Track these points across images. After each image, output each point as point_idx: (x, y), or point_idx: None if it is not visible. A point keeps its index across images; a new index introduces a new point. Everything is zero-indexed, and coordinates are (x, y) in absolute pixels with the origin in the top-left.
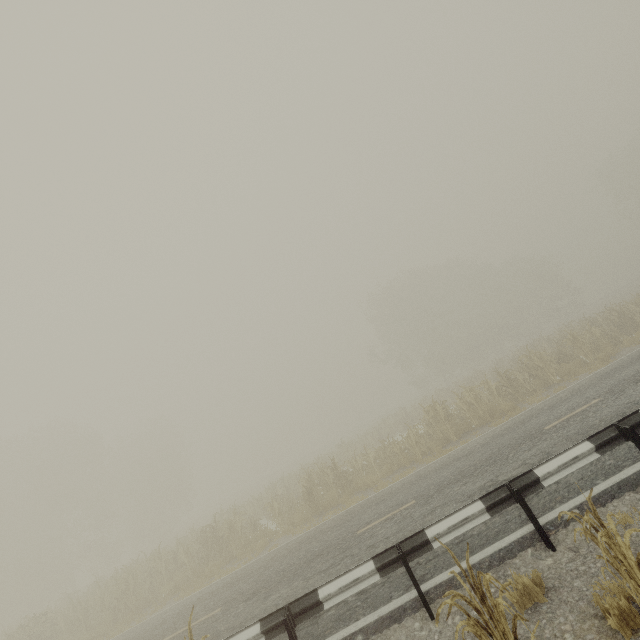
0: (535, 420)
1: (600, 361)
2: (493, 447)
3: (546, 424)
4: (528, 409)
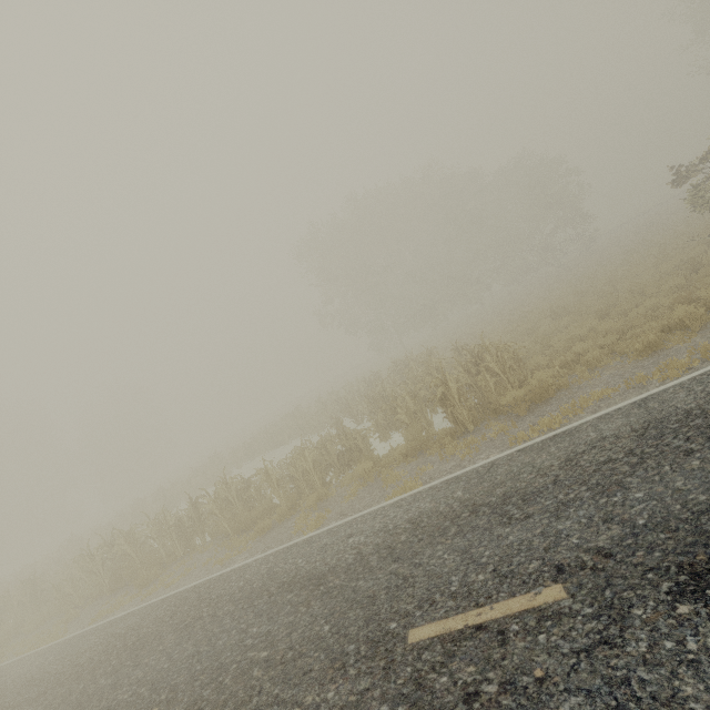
0: None
1: (256, 532)
2: None
3: None
4: (99, 624)
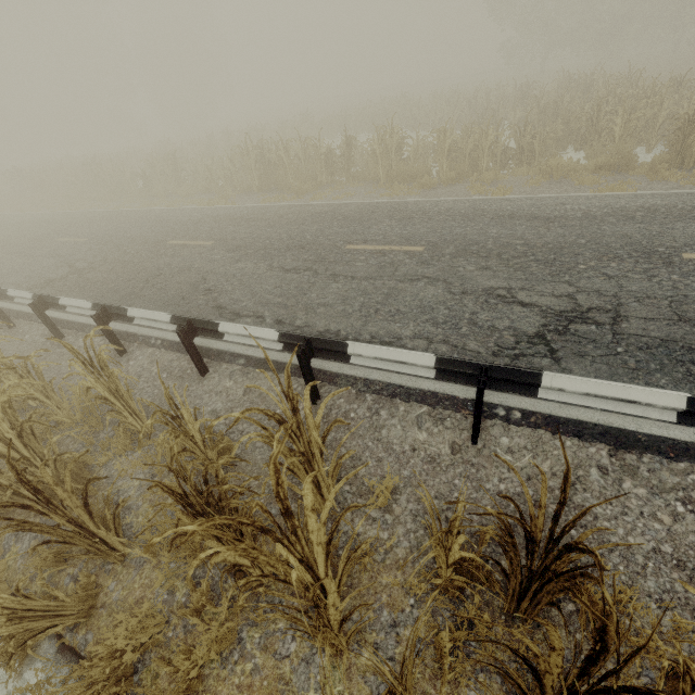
0: (209, 226)
1: (420, 185)
2: (163, 231)
3: (182, 238)
4: (277, 204)
